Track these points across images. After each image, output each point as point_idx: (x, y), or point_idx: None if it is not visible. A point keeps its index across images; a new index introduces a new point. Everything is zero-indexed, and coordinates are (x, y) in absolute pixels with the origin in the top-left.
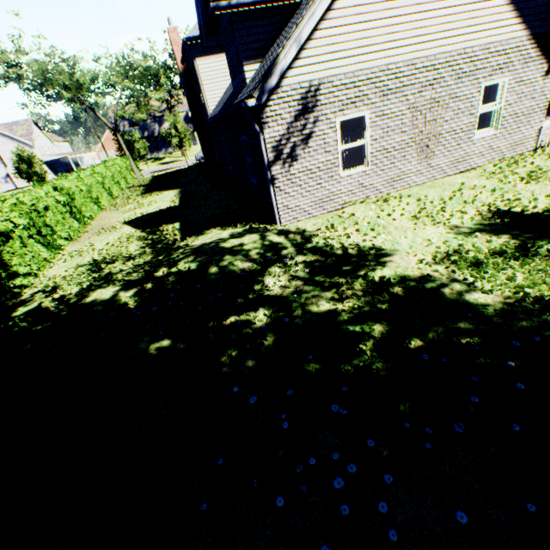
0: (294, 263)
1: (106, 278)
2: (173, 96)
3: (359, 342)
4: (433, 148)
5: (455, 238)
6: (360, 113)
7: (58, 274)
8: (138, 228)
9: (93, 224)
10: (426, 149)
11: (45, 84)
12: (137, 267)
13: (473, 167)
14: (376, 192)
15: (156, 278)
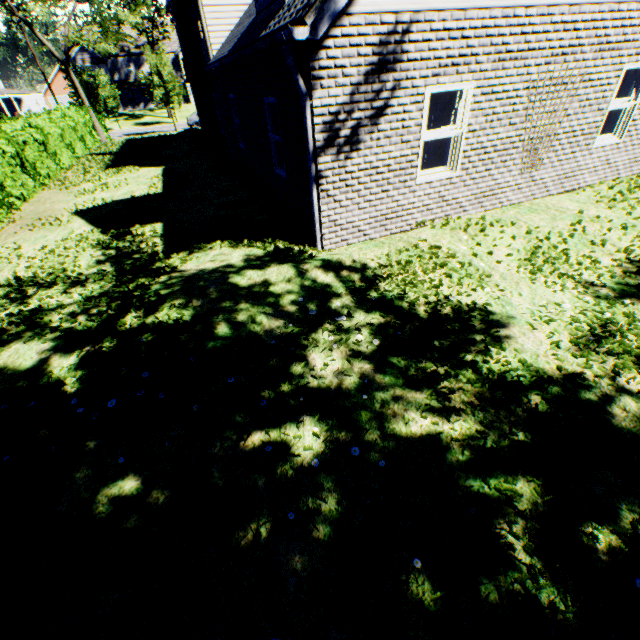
0: (353, 325)
1: (32, 318)
2: (156, 26)
3: (502, 528)
4: (543, 153)
5: (595, 305)
6: (461, 85)
7: None
8: (97, 224)
9: (25, 209)
10: (534, 154)
11: None
12: (87, 303)
13: (581, 186)
14: (459, 209)
15: (119, 332)
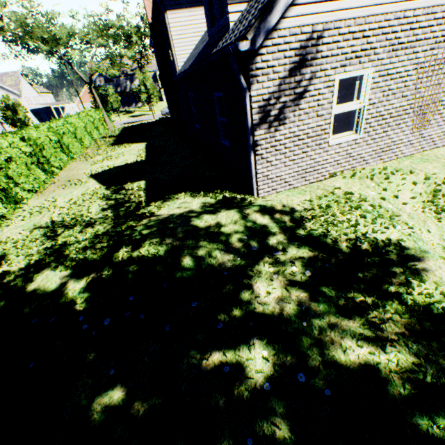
0: (287, 258)
1: (58, 251)
2: (143, 56)
3: None
4: (430, 116)
5: None
6: (363, 71)
7: (12, 236)
8: (103, 183)
9: (61, 175)
10: (423, 117)
11: (24, 36)
12: (94, 240)
13: None
14: (363, 162)
15: (114, 262)
